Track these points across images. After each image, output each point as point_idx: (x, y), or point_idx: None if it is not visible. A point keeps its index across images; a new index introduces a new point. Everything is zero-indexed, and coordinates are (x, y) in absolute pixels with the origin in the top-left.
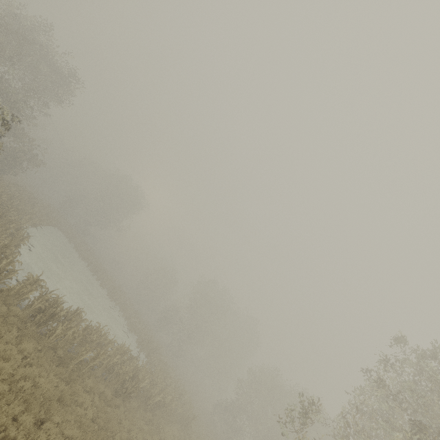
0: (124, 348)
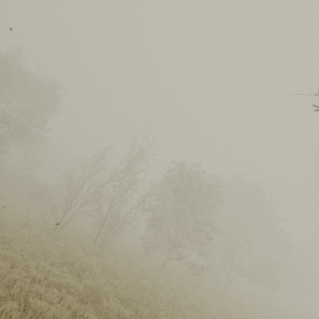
0: None
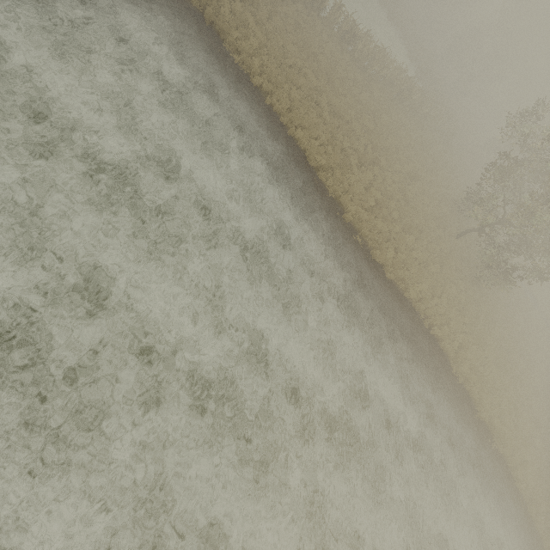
0: (402, 69)
